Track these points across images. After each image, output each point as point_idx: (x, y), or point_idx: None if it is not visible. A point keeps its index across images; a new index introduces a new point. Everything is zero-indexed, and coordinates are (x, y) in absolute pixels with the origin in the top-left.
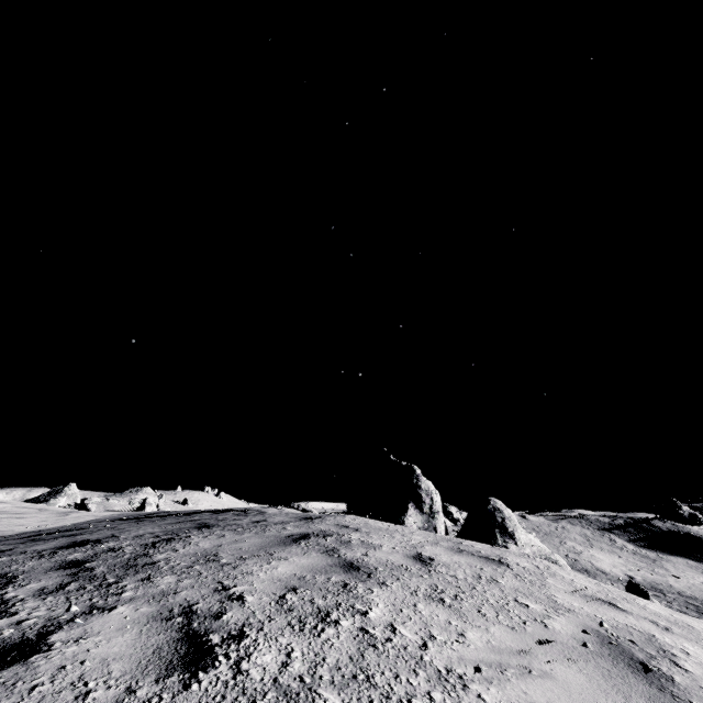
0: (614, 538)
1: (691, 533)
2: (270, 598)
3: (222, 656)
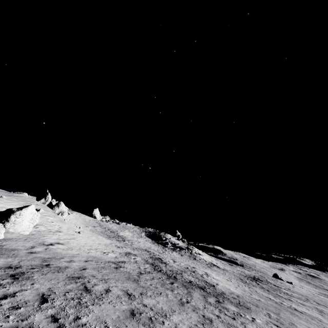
0: (143, 233)
1: (161, 235)
2: None
3: None
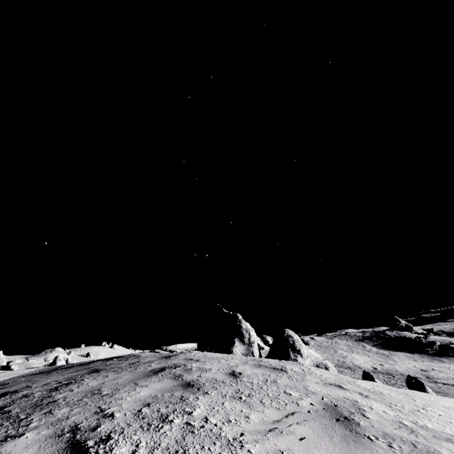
0: (365, 345)
1: (406, 336)
2: (131, 412)
3: (93, 453)
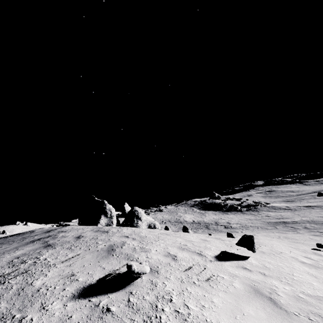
0: (194, 209)
1: (215, 202)
2: (7, 262)
3: None
